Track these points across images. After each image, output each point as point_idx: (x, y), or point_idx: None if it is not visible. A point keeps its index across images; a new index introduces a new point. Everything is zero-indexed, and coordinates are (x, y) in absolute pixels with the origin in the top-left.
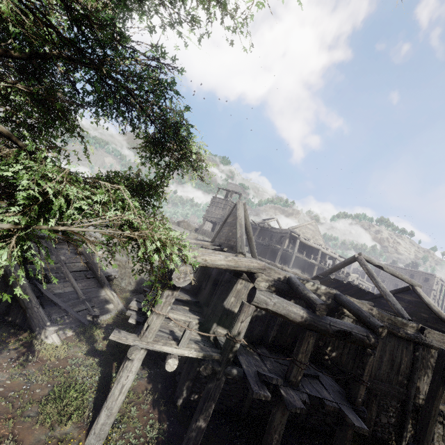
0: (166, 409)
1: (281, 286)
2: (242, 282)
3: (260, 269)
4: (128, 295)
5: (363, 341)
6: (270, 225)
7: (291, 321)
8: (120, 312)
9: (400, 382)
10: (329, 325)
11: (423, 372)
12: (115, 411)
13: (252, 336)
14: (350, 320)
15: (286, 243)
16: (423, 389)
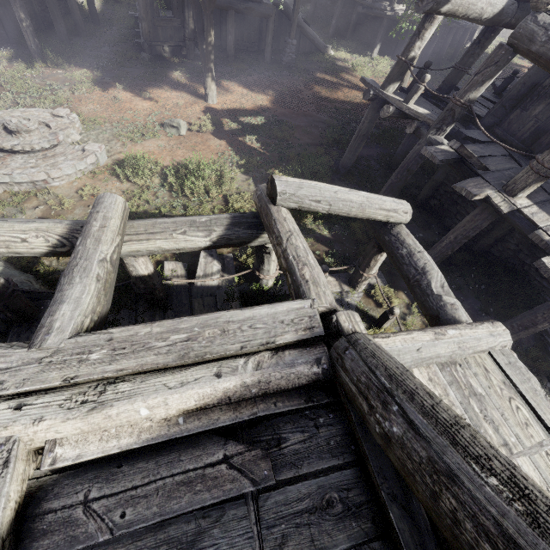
0: None
1: None
2: None
3: None
4: None
5: None
6: None
7: None
8: None
9: None
10: None
11: None
12: None
13: None
14: None
15: None
16: None
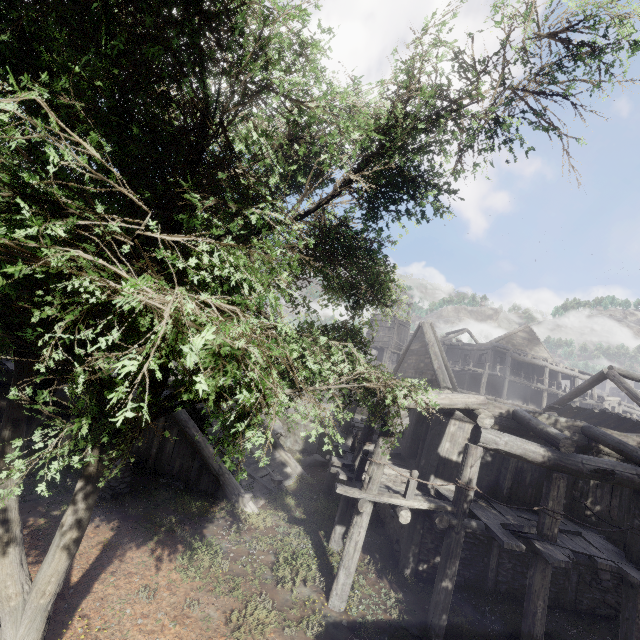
0: (395, 579)
1: (505, 423)
2: (455, 423)
3: (480, 404)
4: (300, 456)
5: (633, 481)
6: (460, 341)
7: (531, 462)
8: (301, 476)
9: None
10: (581, 464)
11: None
12: (352, 570)
13: (480, 488)
14: (613, 459)
15: (490, 364)
16: None
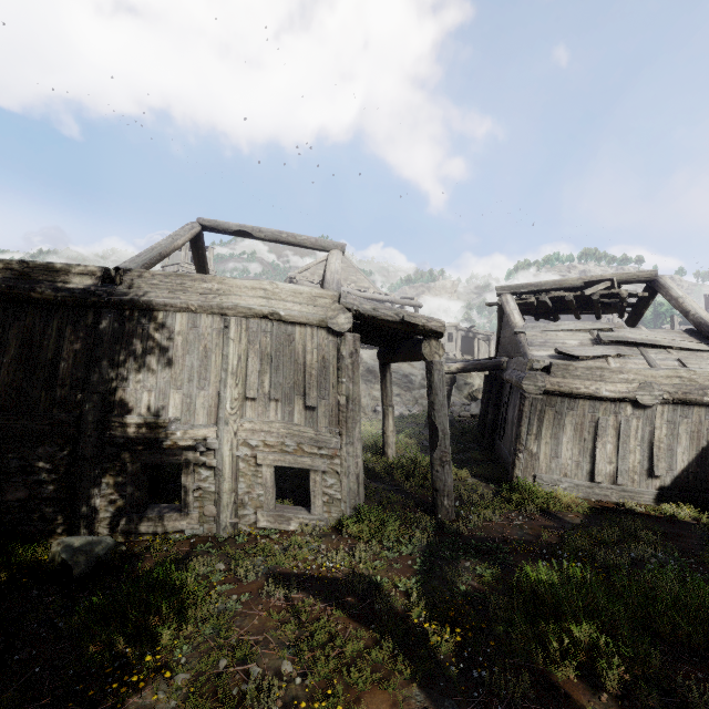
0: None
1: None
2: None
3: None
4: None
5: None
6: None
7: None
8: None
9: (61, 401)
10: None
11: (131, 366)
12: None
13: None
14: None
15: None
16: (137, 403)
